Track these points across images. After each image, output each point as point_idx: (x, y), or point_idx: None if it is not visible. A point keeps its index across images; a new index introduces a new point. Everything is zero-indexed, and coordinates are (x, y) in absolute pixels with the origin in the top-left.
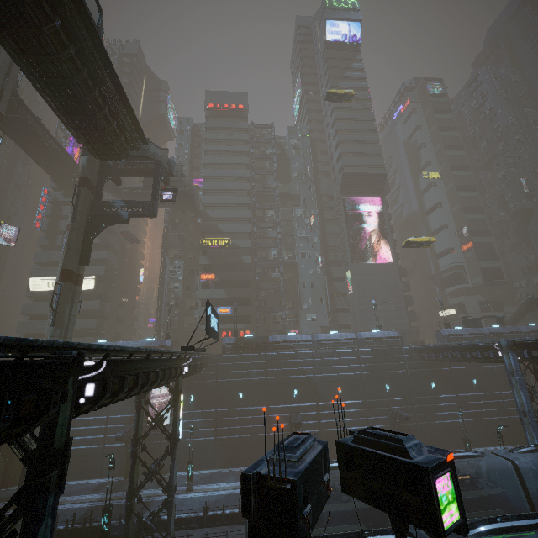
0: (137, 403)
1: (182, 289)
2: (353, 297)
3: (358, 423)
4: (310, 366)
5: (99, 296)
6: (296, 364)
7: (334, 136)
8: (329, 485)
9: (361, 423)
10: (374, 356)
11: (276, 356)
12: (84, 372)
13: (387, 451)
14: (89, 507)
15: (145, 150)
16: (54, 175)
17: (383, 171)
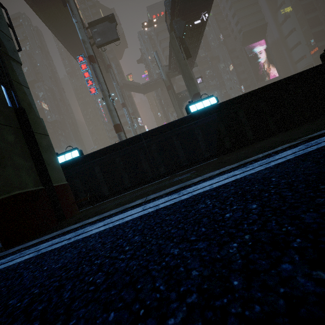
0: None
1: None
2: None
3: None
4: None
5: None
6: None
7: (230, 8)
8: None
9: None
10: None
11: None
12: None
13: None
14: None
15: (195, 63)
16: None
17: (265, 22)
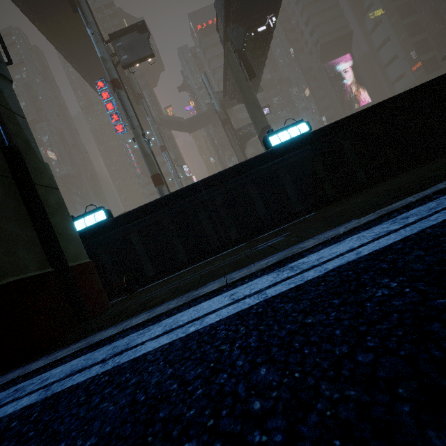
0: None
1: None
2: None
3: None
4: None
5: None
6: None
7: (301, 13)
8: None
9: None
10: None
11: None
12: None
13: None
14: None
15: (260, 87)
16: None
17: (349, 30)
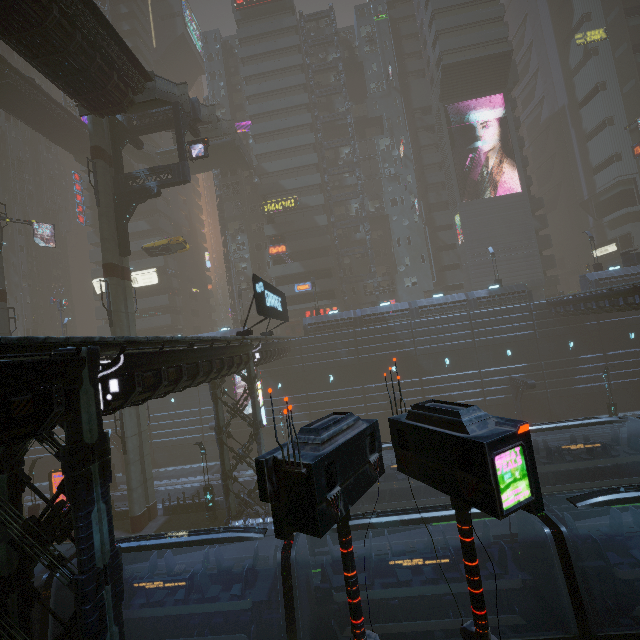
0: (212, 395)
1: (252, 269)
2: (464, 248)
3: (471, 395)
4: (409, 338)
5: (166, 290)
6: (391, 338)
7: (427, 5)
8: (382, 465)
9: (475, 395)
10: (491, 319)
11: (366, 332)
12: (104, 369)
13: (441, 427)
14: (198, 486)
15: (151, 89)
16: (76, 154)
17: (506, 48)
